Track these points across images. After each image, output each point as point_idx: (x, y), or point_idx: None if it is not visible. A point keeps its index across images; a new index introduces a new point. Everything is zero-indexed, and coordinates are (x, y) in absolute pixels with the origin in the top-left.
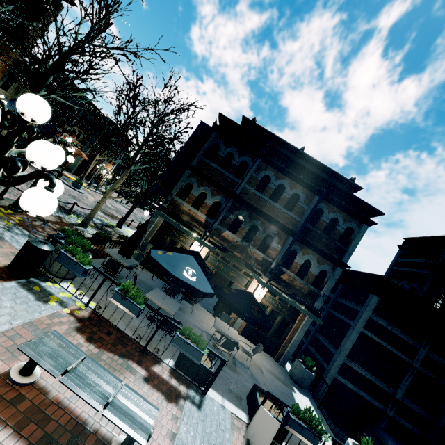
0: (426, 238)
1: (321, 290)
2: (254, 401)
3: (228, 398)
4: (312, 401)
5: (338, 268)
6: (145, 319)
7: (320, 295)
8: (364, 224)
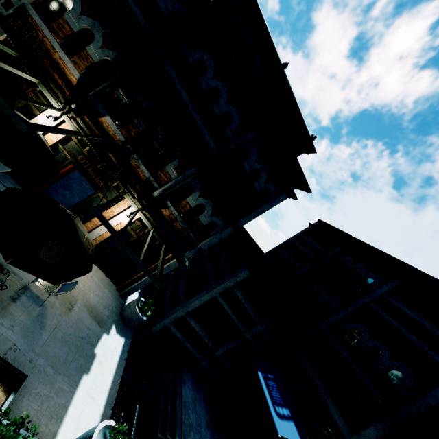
0: (335, 228)
1: (200, 242)
2: None
3: None
4: (128, 342)
5: (231, 228)
6: None
7: (196, 247)
8: (285, 193)
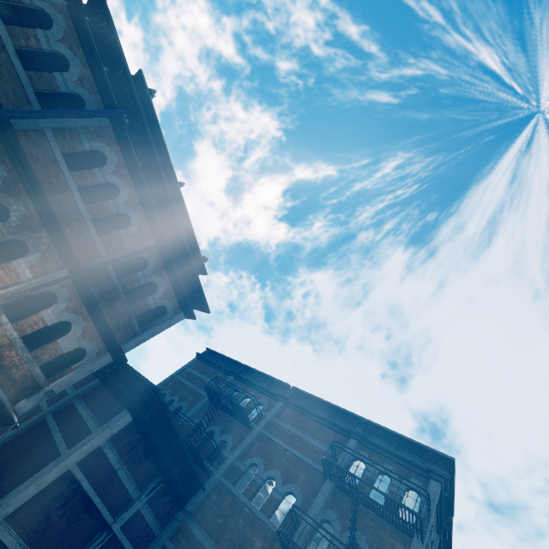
0: (224, 357)
1: (52, 382)
2: None
3: None
4: None
5: (109, 356)
6: None
7: (44, 390)
8: (183, 312)
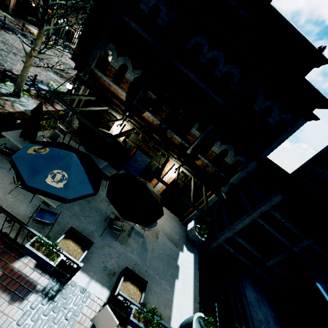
0: None
1: (231, 178)
2: (116, 286)
3: (97, 277)
4: (196, 256)
5: (254, 162)
6: (39, 203)
7: (228, 183)
8: (303, 117)
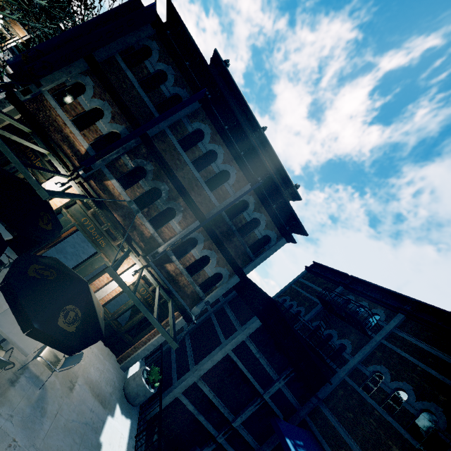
0: (331, 269)
1: (207, 295)
2: None
3: None
4: (134, 425)
5: (236, 277)
6: None
7: (203, 301)
8: (284, 238)
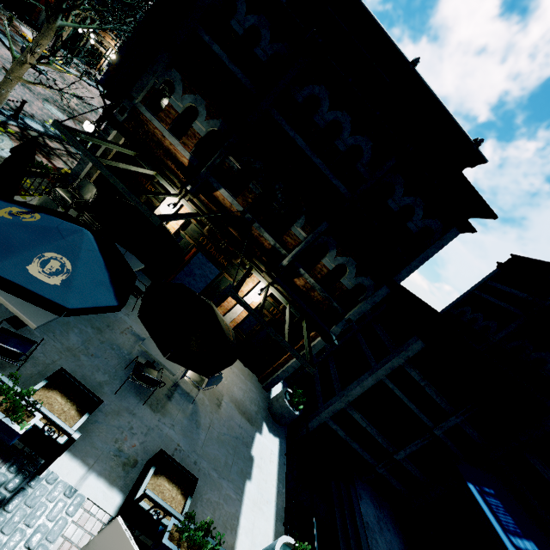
0: (545, 263)
1: (348, 312)
2: (139, 484)
3: (102, 469)
4: (283, 443)
5: (385, 287)
6: None
7: (344, 319)
8: (455, 227)
